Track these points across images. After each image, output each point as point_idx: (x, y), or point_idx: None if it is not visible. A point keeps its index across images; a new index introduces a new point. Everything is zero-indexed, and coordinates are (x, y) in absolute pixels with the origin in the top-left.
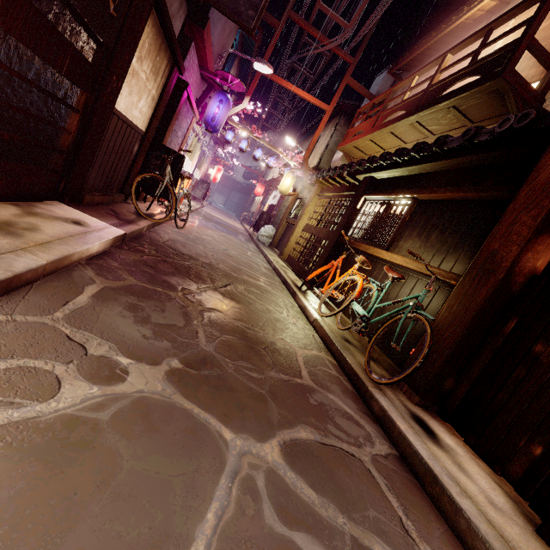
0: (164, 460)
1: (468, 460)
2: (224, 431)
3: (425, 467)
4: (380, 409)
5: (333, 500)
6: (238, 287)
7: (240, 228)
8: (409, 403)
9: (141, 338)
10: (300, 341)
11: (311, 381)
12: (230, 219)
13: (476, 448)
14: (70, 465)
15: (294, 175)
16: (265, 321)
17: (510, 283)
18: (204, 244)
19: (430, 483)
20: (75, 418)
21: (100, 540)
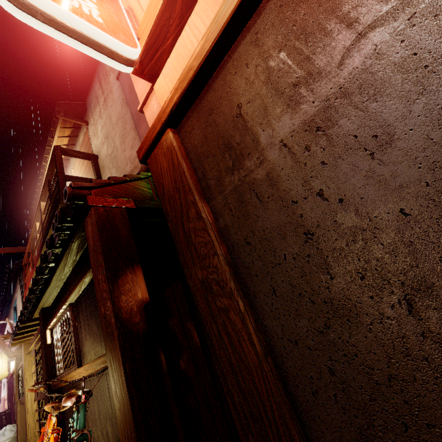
0: None
1: None
2: None
3: None
4: None
5: None
6: None
7: None
8: None
9: None
10: None
11: None
12: None
13: None
14: None
15: (1, 353)
16: None
17: (132, 329)
18: None
19: None
20: None
21: None
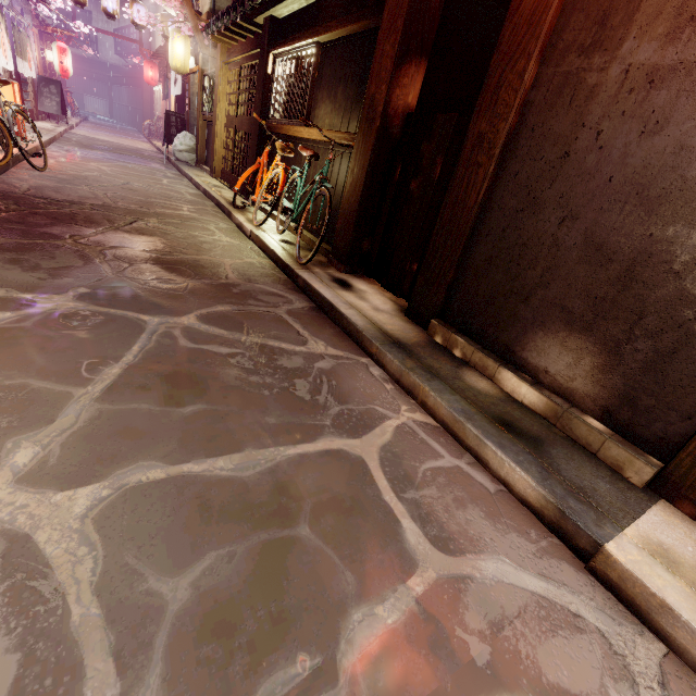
0: (91, 334)
1: (375, 294)
2: (142, 317)
3: (328, 303)
4: (303, 282)
5: (241, 332)
6: (149, 222)
7: (147, 149)
8: (337, 273)
9: (37, 280)
10: (231, 255)
11: (238, 280)
12: (128, 138)
13: (386, 286)
14: (13, 345)
15: (184, 34)
16: (187, 246)
17: (389, 128)
18: (89, 183)
19: (331, 311)
20: (1, 328)
21: (55, 364)
